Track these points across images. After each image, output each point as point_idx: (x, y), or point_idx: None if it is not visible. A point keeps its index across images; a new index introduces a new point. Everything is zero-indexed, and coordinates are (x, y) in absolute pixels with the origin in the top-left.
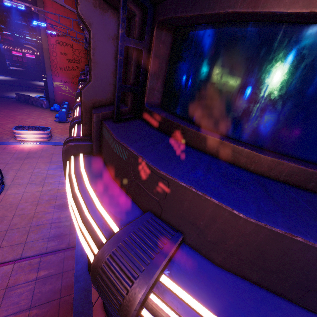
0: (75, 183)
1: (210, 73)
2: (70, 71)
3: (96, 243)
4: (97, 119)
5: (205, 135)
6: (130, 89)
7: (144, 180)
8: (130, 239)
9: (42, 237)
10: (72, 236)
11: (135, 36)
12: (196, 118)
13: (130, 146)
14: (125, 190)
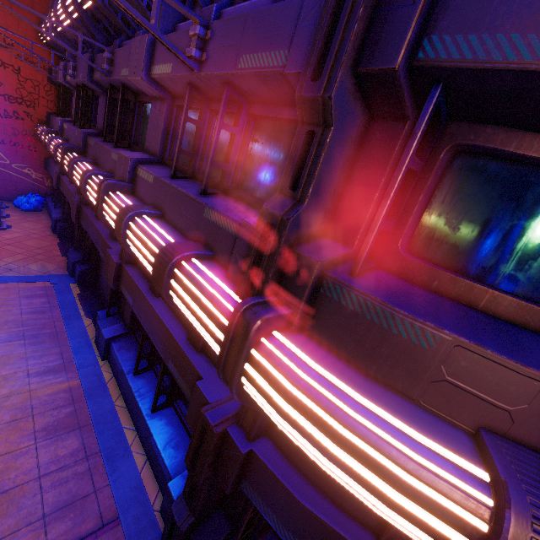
0: (334, 397)
1: (530, 224)
2: (7, 119)
3: (470, 508)
4: (320, 270)
5: (534, 307)
6: (387, 227)
7: (482, 381)
8: (528, 485)
9: (27, 521)
10: (103, 495)
11: (398, 149)
12: (495, 278)
13: (443, 327)
14: (410, 396)
